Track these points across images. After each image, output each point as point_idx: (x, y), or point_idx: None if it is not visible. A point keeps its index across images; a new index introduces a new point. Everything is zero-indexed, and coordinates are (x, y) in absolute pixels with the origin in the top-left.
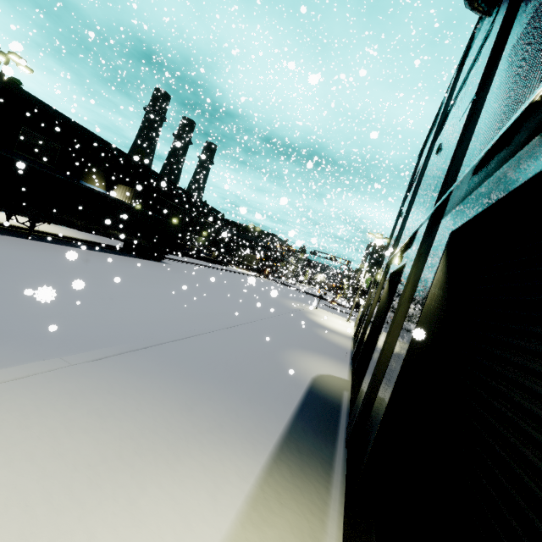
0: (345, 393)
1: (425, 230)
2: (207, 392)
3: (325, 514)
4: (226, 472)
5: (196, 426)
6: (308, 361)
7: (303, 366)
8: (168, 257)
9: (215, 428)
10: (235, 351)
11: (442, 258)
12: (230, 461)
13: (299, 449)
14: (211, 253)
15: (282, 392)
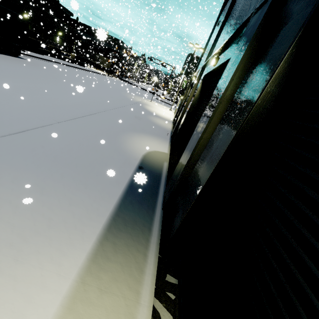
0: (165, 164)
1: (266, 11)
2: (39, 185)
3: (141, 283)
4: (44, 276)
5: (16, 229)
6: (141, 141)
7: (137, 146)
8: (26, 54)
9: (41, 224)
10: (79, 139)
11: (294, 43)
12: (52, 260)
13: (125, 223)
14: (70, 54)
15: (117, 172)
